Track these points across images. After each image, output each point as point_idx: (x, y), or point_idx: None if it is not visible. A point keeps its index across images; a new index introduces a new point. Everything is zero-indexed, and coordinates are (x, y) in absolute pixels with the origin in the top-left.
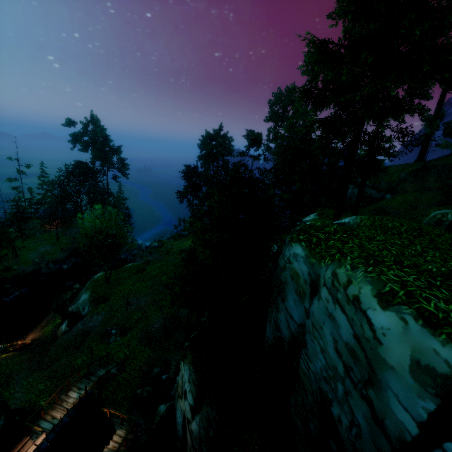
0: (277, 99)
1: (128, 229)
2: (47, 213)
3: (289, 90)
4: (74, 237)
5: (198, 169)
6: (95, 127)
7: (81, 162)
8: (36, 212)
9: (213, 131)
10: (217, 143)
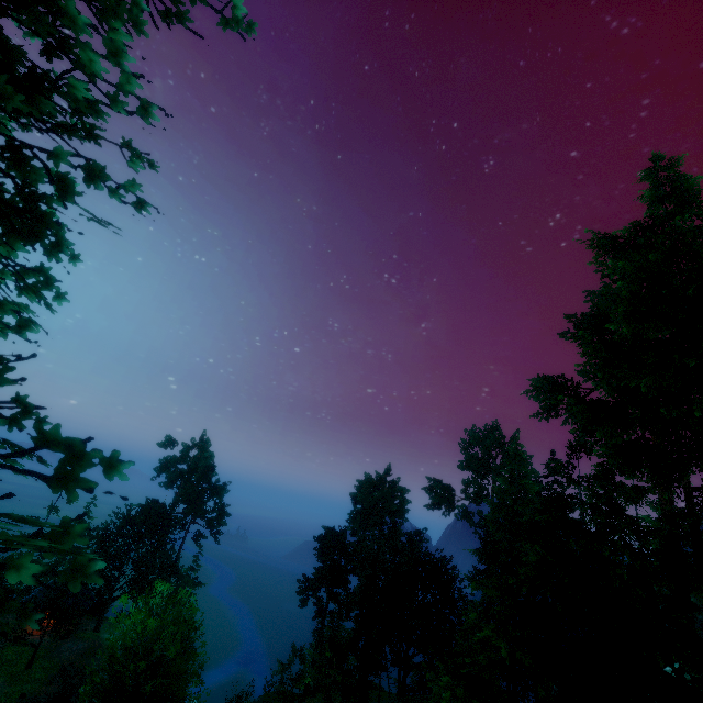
0: (475, 438)
1: (200, 654)
2: (48, 594)
3: (491, 428)
4: (64, 665)
5: (345, 537)
6: (201, 452)
7: (157, 501)
8: (27, 590)
9: (376, 475)
10: (383, 493)
